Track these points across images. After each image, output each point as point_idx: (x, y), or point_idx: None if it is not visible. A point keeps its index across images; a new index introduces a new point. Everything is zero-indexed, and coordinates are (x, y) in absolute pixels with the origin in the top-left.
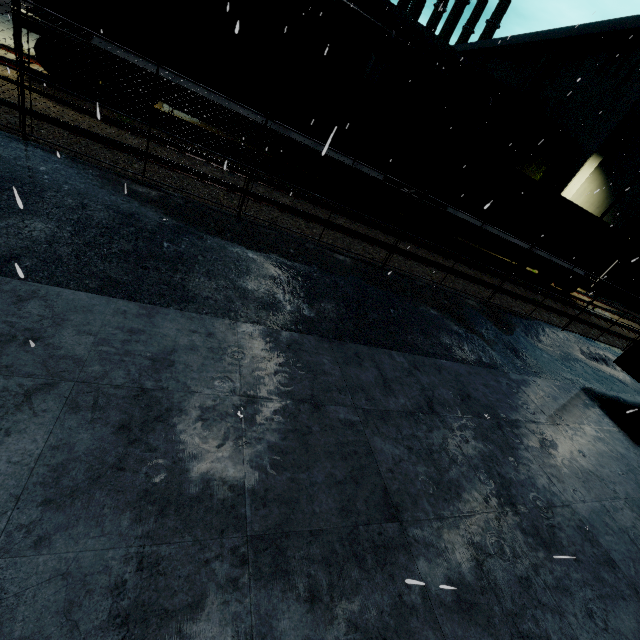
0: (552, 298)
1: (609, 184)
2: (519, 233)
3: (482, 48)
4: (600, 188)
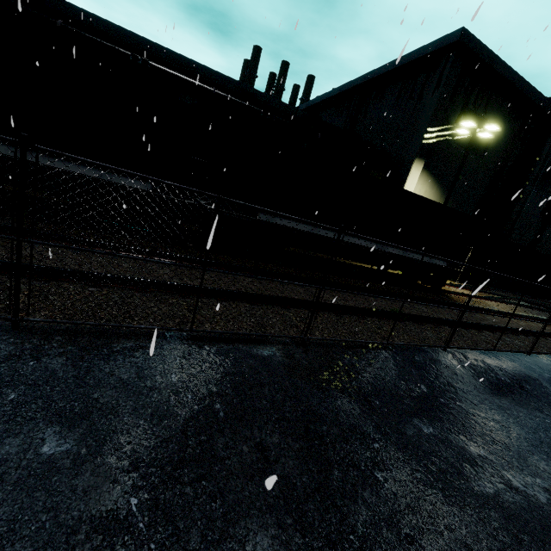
0: (421, 300)
1: (439, 183)
2: (360, 232)
3: (308, 106)
4: (433, 187)
